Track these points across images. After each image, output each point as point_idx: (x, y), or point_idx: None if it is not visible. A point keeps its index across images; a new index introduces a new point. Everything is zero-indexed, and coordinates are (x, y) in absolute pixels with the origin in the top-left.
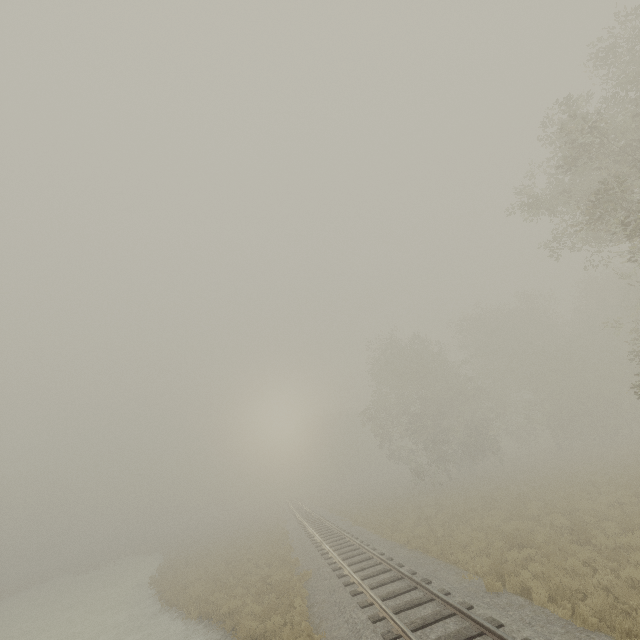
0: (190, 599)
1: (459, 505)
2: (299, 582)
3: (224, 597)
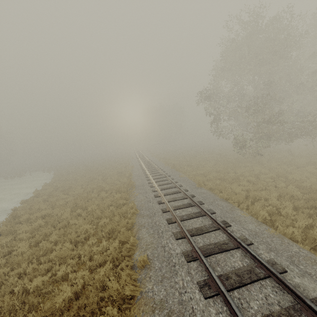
0: None
1: None
2: None
3: None
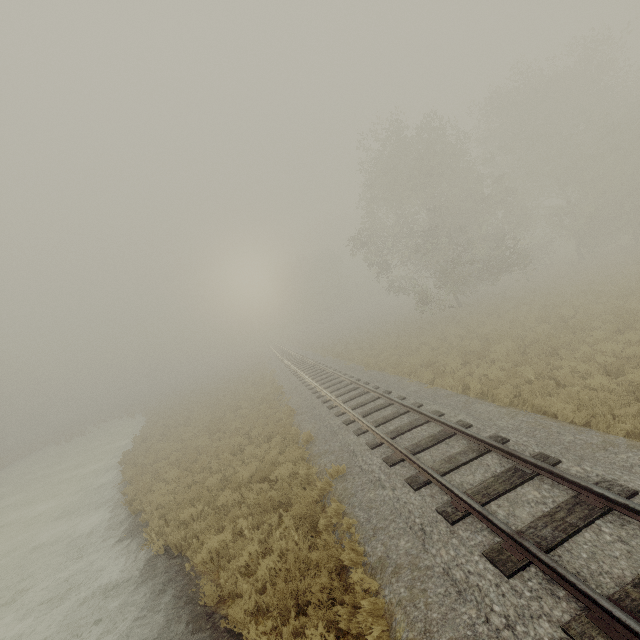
0: (157, 505)
1: (515, 331)
2: (328, 488)
3: (204, 510)
